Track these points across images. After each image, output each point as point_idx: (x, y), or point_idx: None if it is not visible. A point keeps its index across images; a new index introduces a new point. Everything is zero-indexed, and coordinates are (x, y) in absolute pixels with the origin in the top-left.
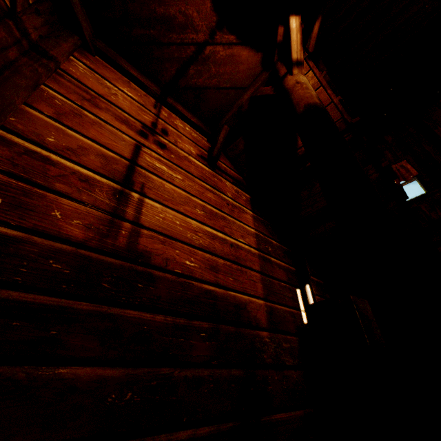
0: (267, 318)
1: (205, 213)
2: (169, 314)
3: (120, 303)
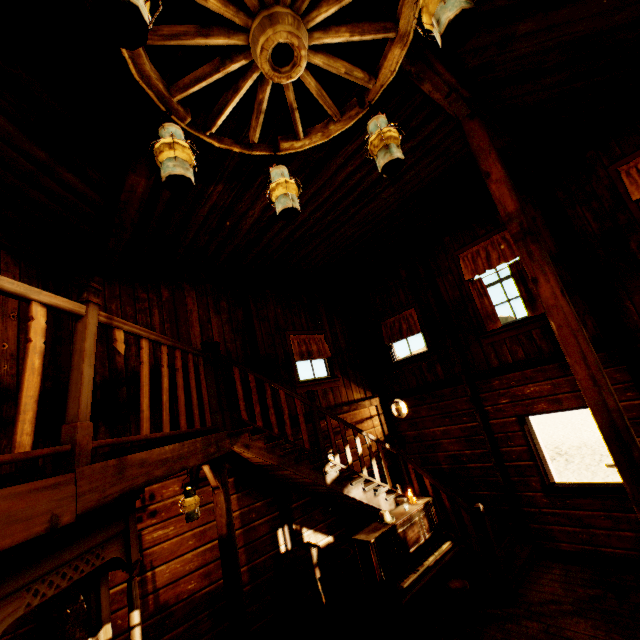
0: (250, 576)
1: (196, 538)
2: (185, 623)
3: (161, 636)
